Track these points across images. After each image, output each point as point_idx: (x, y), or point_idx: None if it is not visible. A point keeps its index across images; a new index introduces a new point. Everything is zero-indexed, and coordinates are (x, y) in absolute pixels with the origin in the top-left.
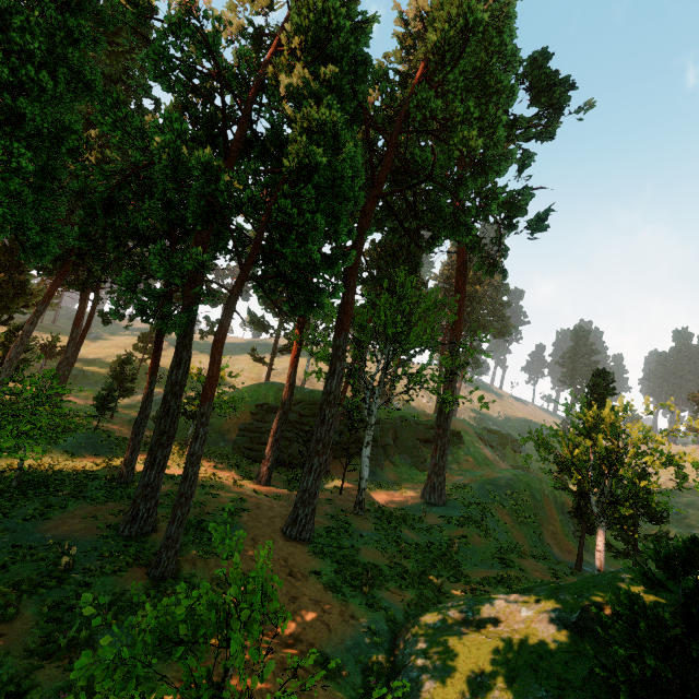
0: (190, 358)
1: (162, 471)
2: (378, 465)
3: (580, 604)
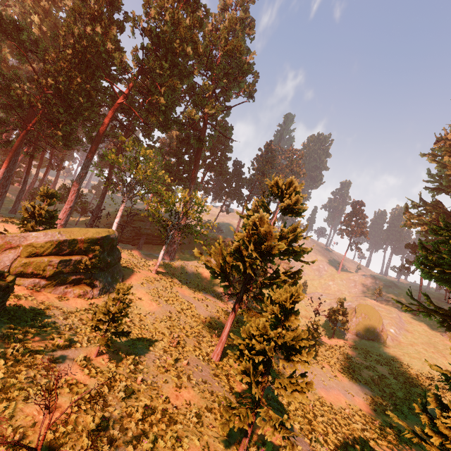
0: (16, 160)
1: (1, 197)
2: None
3: None
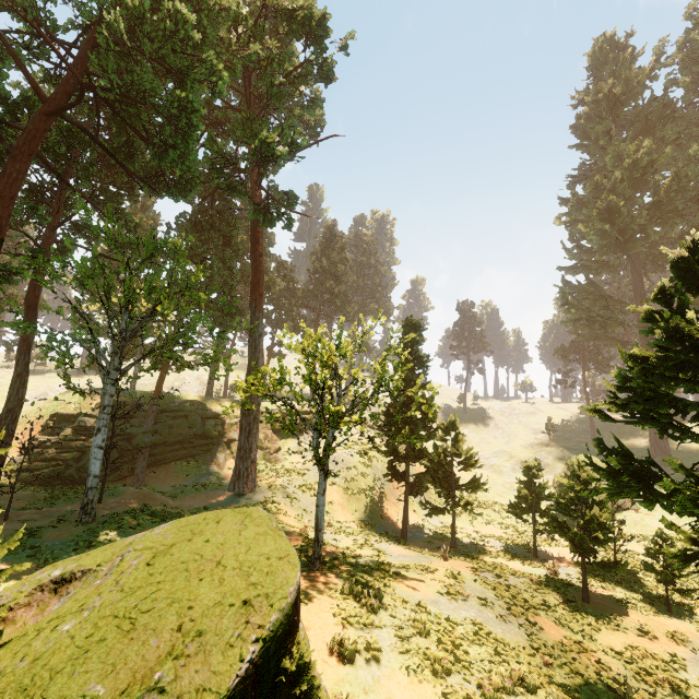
0: None
1: None
2: (217, 465)
3: (41, 582)
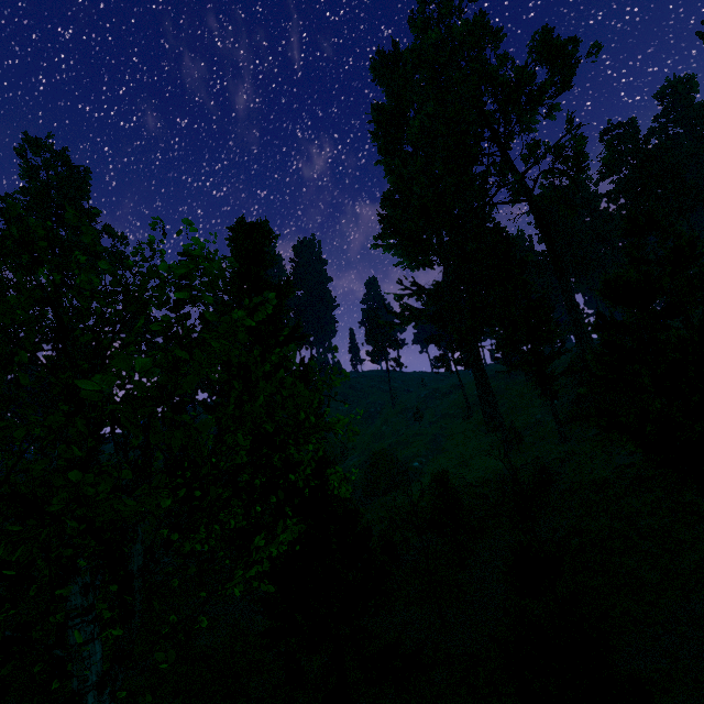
0: None
1: None
2: None
3: None
